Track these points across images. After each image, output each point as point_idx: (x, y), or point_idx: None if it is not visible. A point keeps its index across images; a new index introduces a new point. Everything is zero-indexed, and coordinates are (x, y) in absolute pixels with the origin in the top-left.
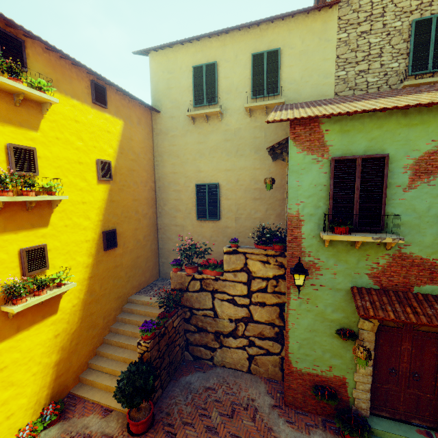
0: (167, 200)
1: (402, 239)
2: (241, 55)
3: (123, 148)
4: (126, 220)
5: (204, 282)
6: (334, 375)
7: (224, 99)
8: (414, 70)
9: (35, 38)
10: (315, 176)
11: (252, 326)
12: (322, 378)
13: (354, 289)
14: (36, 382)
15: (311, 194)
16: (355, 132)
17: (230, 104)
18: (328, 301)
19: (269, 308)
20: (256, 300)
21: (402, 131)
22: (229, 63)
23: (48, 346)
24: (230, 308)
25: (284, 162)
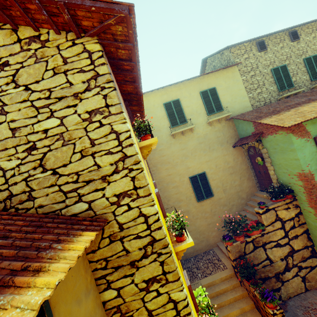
0: (169, 197)
1: None
2: (193, 93)
3: None
4: None
5: (255, 241)
6: None
7: (191, 119)
8: (281, 89)
9: (140, 105)
10: (309, 148)
11: (296, 255)
12: None
13: None
14: None
15: (311, 158)
16: None
17: (196, 121)
18: None
19: (301, 237)
20: (291, 236)
21: None
22: (187, 98)
23: None
24: (278, 250)
25: (239, 146)
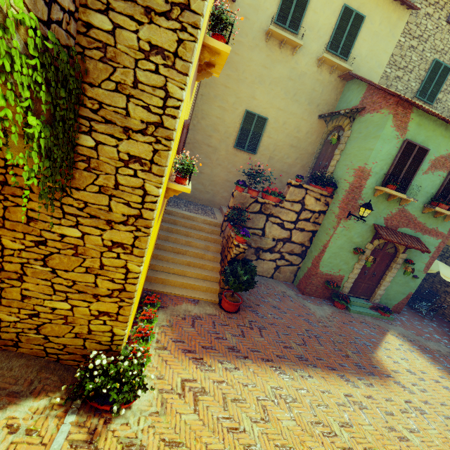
0: (207, 114)
1: (417, 200)
2: None
3: None
4: None
5: (265, 206)
6: (339, 274)
7: (305, 34)
8: (419, 95)
9: None
10: (391, 147)
11: (288, 245)
12: (332, 276)
13: (376, 225)
14: (145, 273)
15: (383, 158)
16: (423, 128)
17: (308, 43)
18: (358, 230)
19: (306, 233)
20: (299, 226)
21: (440, 138)
22: None
23: (154, 239)
24: (278, 230)
25: (325, 123)
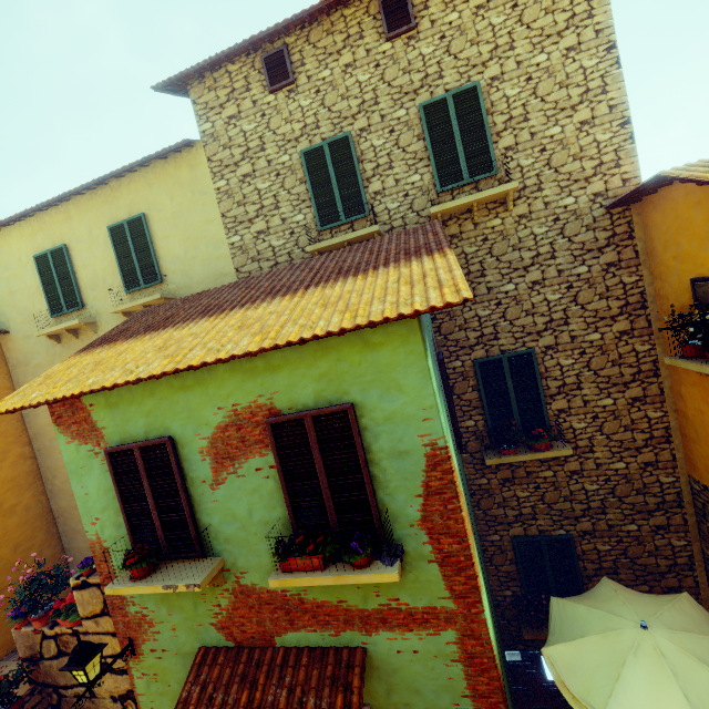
0: (56, 470)
1: (198, 584)
2: (96, 230)
3: None
4: None
5: (61, 640)
6: None
7: (92, 299)
8: (324, 223)
9: None
10: (100, 476)
11: None
12: None
13: (198, 656)
14: None
15: (104, 505)
16: (126, 404)
17: (103, 305)
18: (180, 675)
19: None
20: None
21: (179, 397)
22: (84, 243)
23: None
24: (108, 678)
25: None
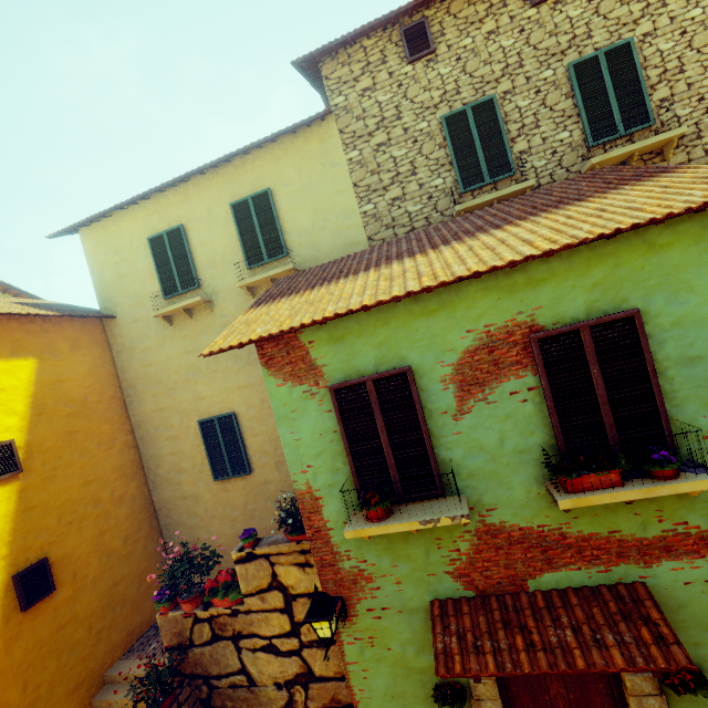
0: (160, 458)
1: (465, 515)
2: (216, 208)
3: (43, 403)
4: (72, 528)
5: (217, 622)
6: None
7: (209, 278)
8: (467, 185)
9: None
10: (316, 419)
11: (317, 688)
12: None
13: (435, 608)
14: None
15: (318, 450)
16: (353, 337)
17: (220, 283)
18: (403, 635)
19: (335, 647)
20: (309, 637)
21: (419, 324)
22: (202, 222)
23: None
24: (272, 662)
25: None
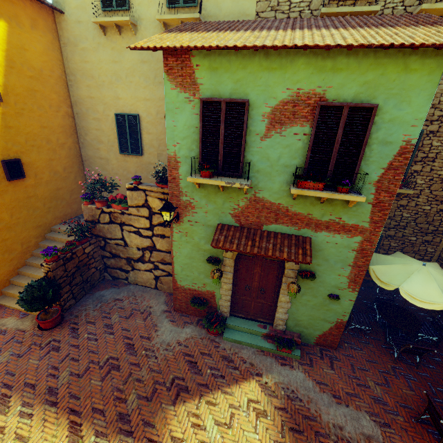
0: (88, 130)
1: (247, 185)
2: None
3: (13, 60)
4: (34, 150)
5: (113, 215)
6: (207, 290)
7: (137, 4)
8: None
9: None
10: (188, 117)
11: (156, 253)
12: (199, 292)
13: (219, 226)
14: None
15: (185, 135)
16: (223, 71)
17: (145, 12)
18: (201, 235)
19: (168, 239)
20: (157, 232)
21: (263, 74)
22: None
23: None
24: (137, 238)
25: None
